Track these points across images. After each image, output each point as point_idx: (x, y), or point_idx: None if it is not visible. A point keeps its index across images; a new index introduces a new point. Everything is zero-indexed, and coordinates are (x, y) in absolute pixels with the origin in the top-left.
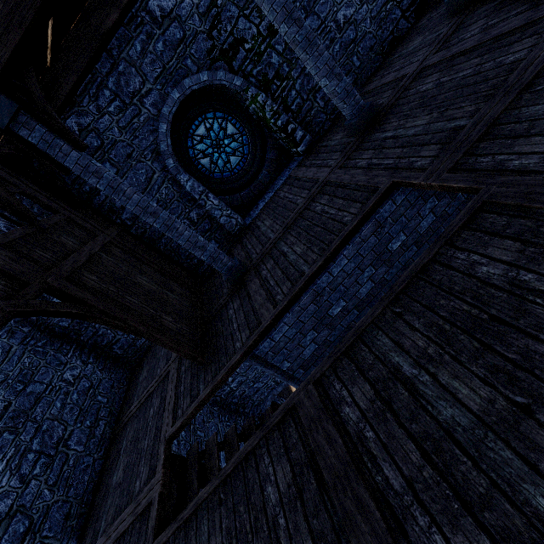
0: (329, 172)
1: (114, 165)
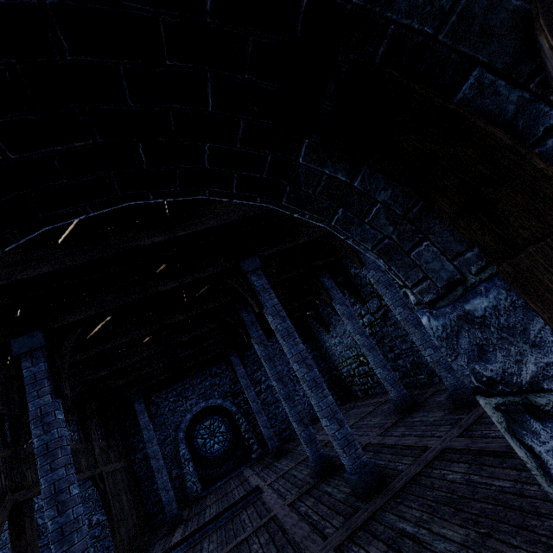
0: (252, 474)
1: (154, 424)
